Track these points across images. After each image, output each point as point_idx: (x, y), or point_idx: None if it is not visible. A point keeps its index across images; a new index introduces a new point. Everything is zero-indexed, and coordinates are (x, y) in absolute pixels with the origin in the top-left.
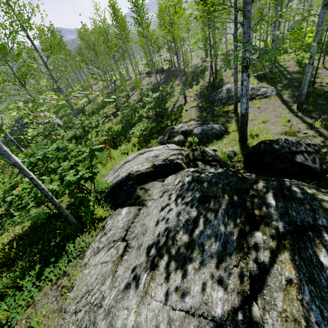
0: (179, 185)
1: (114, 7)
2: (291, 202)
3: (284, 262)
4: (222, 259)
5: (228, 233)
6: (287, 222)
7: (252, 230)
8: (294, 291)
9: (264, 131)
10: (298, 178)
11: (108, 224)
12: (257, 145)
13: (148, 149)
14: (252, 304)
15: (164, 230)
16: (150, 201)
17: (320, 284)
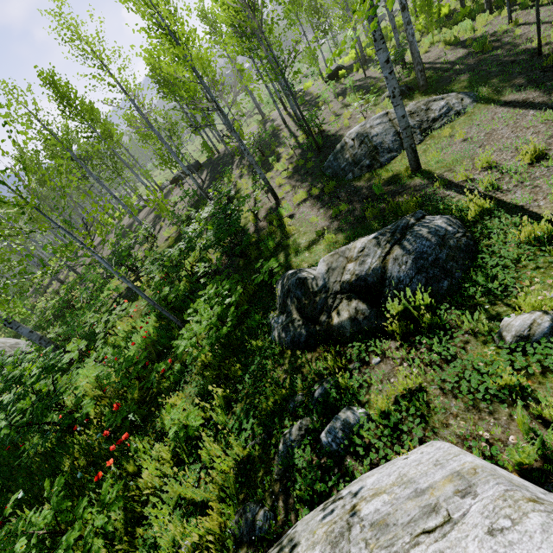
0: None
1: (55, 84)
2: None
3: None
4: None
5: None
6: None
7: None
8: None
9: None
10: None
11: None
12: None
13: None
14: None
15: None
16: None
17: None
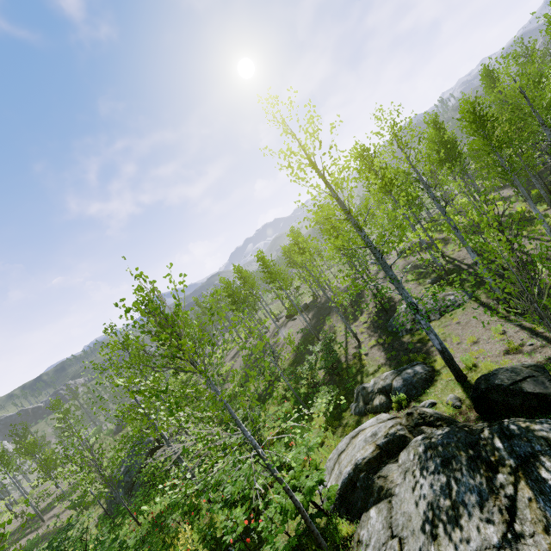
0: (416, 458)
1: (239, 271)
2: (513, 440)
3: (523, 488)
4: (482, 505)
5: (478, 484)
6: (515, 457)
7: (494, 474)
8: (534, 504)
9: (481, 356)
10: (545, 410)
11: (363, 535)
12: (475, 385)
13: (358, 428)
14: (513, 525)
15: (426, 506)
16: (396, 487)
17: (546, 492)
